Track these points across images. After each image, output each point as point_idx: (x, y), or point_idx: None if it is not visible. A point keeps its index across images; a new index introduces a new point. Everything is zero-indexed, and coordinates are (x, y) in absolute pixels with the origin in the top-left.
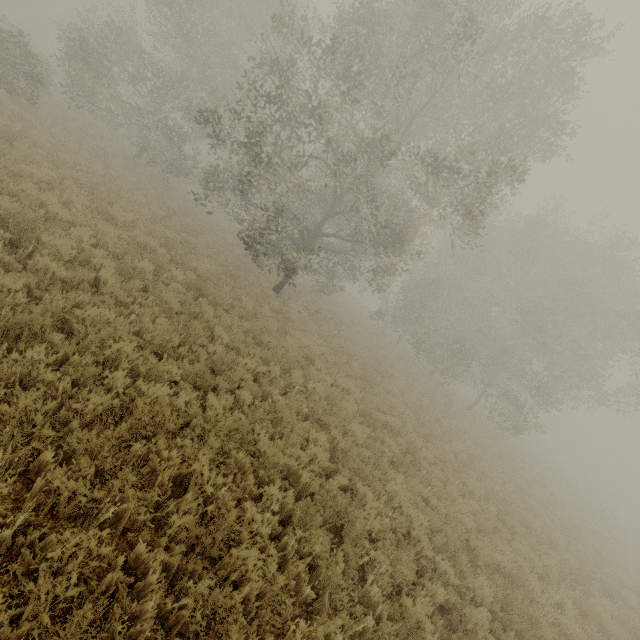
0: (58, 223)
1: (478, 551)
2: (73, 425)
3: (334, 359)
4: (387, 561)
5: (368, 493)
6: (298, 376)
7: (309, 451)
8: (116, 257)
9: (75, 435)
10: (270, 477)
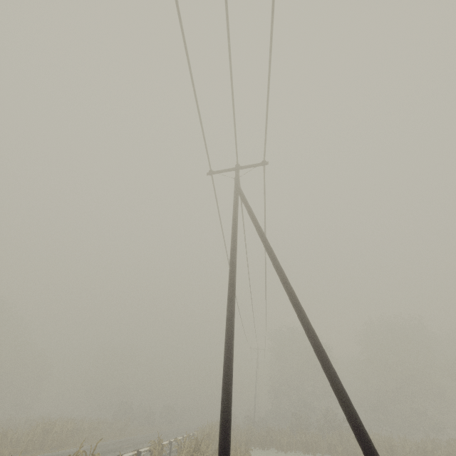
0: None
1: None
2: None
3: None
4: None
5: None
6: None
7: None
8: None
9: None
10: None
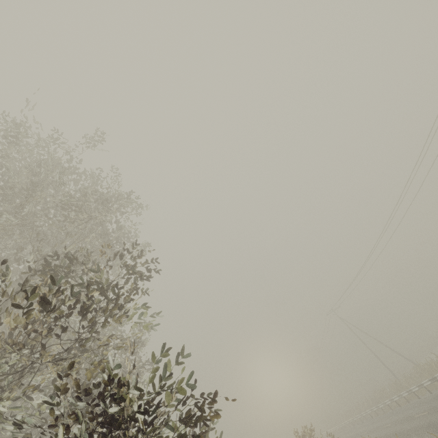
0: None
1: None
2: None
3: None
4: None
5: None
6: None
7: None
8: None
9: None
10: None
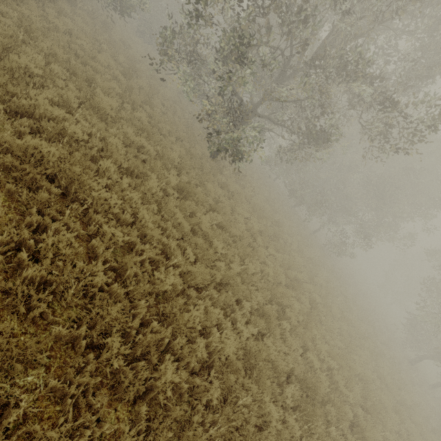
0: (81, 148)
1: (352, 370)
2: (198, 408)
3: (262, 228)
4: (335, 411)
5: (316, 361)
6: (256, 262)
7: (289, 344)
8: (125, 169)
9: (201, 415)
10: (278, 375)
